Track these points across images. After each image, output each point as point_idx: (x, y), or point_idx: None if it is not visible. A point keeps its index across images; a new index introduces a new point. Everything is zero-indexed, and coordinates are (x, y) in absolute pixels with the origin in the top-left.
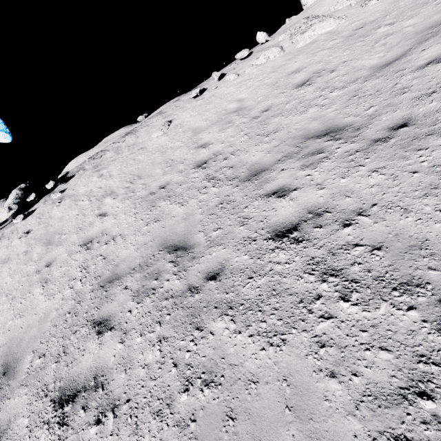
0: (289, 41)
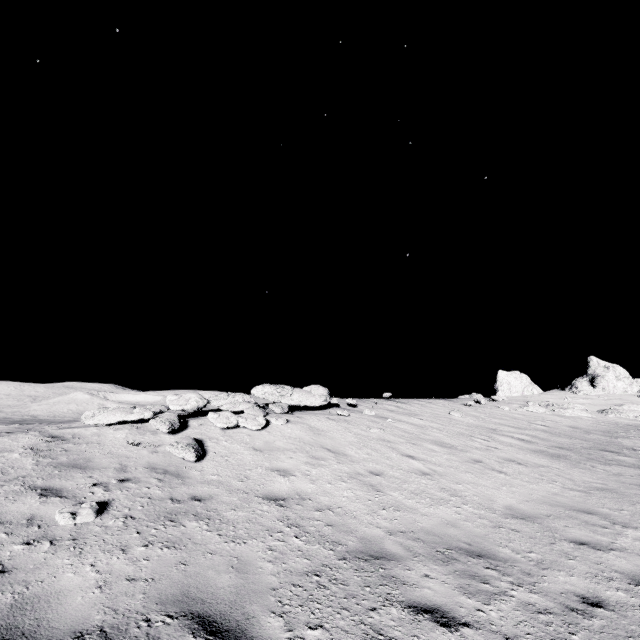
0: (545, 408)
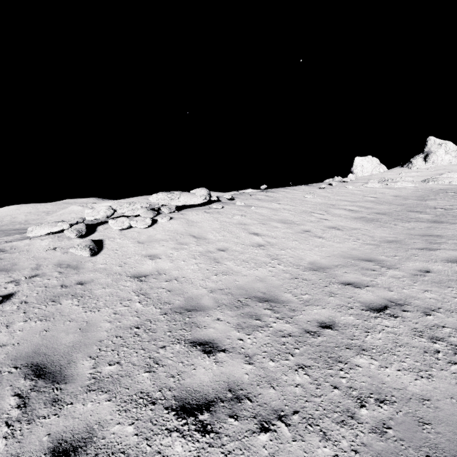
0: (381, 184)
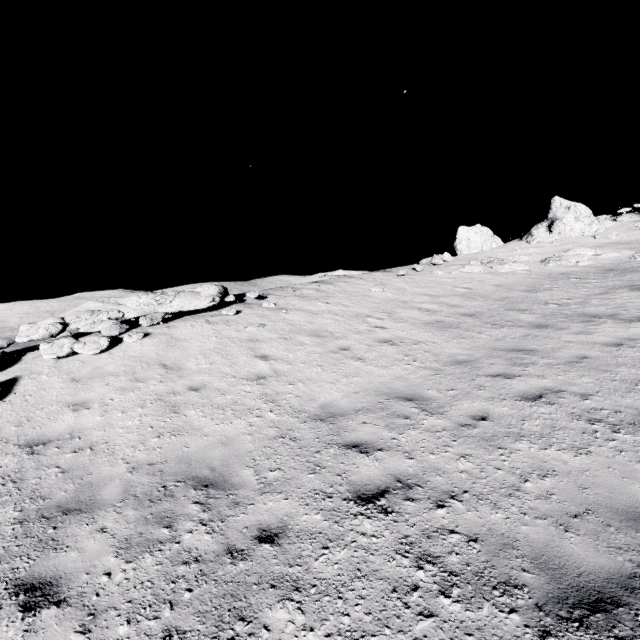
0: (484, 266)
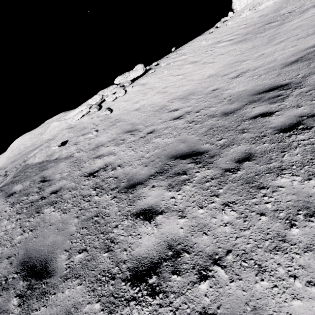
0: (251, 10)
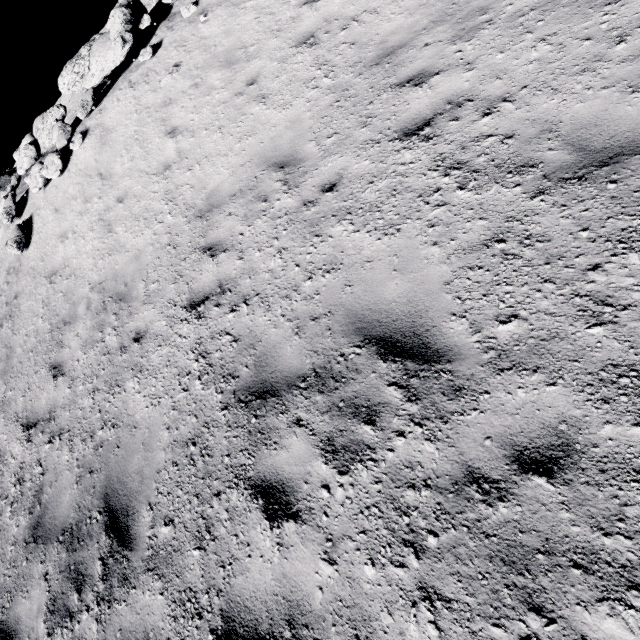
0: None
